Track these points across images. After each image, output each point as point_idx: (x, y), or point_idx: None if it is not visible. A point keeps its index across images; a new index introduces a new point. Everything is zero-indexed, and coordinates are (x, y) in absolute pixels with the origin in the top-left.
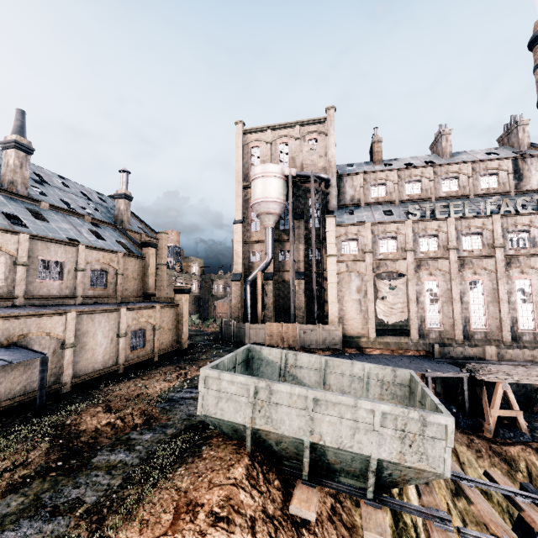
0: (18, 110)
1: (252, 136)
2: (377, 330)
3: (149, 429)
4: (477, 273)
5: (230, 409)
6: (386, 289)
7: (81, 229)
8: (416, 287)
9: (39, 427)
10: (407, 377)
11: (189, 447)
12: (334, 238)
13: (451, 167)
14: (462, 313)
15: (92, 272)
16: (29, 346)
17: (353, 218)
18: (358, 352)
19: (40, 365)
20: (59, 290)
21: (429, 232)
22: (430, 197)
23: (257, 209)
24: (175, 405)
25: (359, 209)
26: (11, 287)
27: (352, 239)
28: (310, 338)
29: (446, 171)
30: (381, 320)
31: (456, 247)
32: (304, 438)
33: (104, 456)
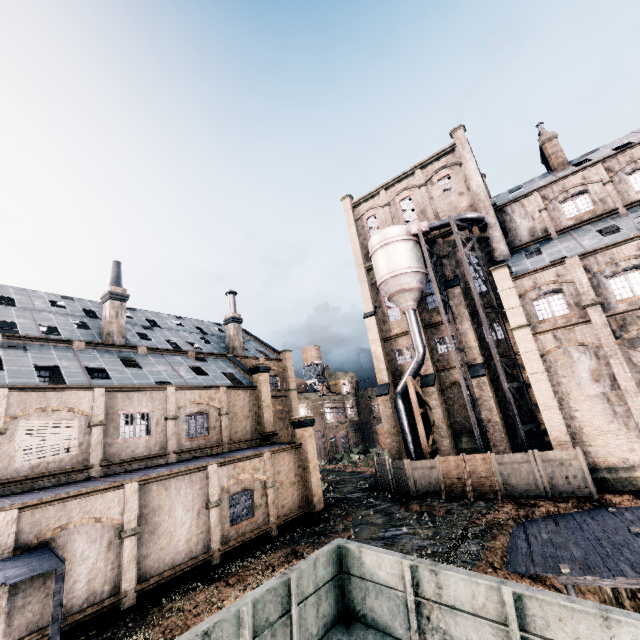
0: (114, 262)
1: (364, 206)
2: None
3: None
4: None
5: None
6: None
7: (180, 368)
8: None
9: None
10: None
11: None
12: (515, 298)
13: None
14: None
15: (189, 418)
16: (70, 542)
17: (541, 258)
18: (639, 503)
19: (55, 580)
20: (146, 448)
21: None
22: None
23: (386, 291)
24: None
25: (549, 243)
26: (86, 454)
27: (551, 292)
28: (522, 478)
29: None
30: None
31: None
32: None
33: None
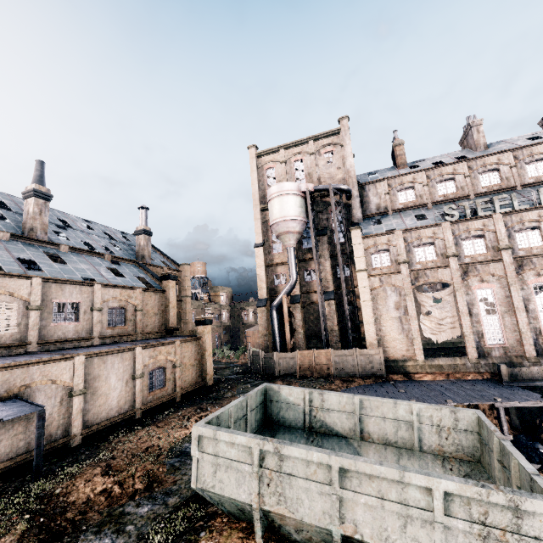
0: (38, 161)
1: (266, 158)
2: (426, 350)
3: (149, 497)
4: (542, 274)
5: (231, 481)
6: (429, 303)
7: (100, 268)
8: (466, 298)
9: (24, 499)
10: (473, 420)
11: (187, 531)
12: (362, 251)
13: (488, 159)
14: (530, 323)
15: (110, 311)
16: (32, 397)
17: (381, 227)
18: (405, 379)
19: (37, 420)
20: (75, 332)
21: (473, 233)
22: (468, 195)
23: (276, 230)
24: (186, 461)
25: (387, 217)
26: (24, 333)
27: (383, 251)
28: (347, 365)
29: (483, 163)
30: (428, 338)
31: (510, 246)
32: (332, 528)
33: (86, 541)
